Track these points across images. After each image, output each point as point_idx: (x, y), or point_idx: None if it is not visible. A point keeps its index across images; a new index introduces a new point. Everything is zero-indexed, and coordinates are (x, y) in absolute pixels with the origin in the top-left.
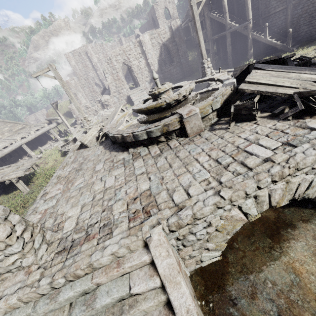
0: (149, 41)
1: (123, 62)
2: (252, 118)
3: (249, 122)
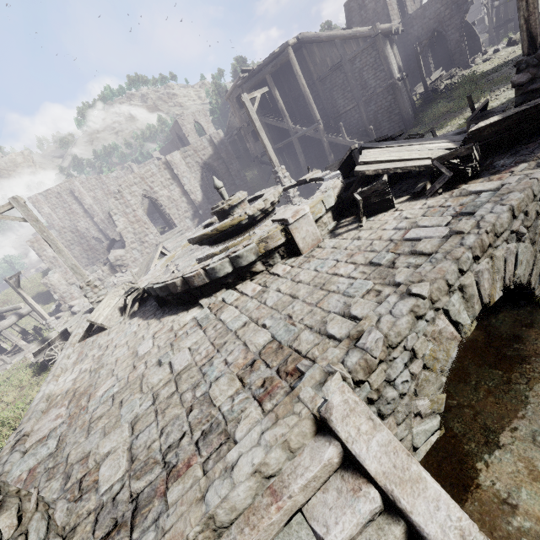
0: (182, 161)
1: (142, 194)
2: (388, 206)
3: (386, 212)
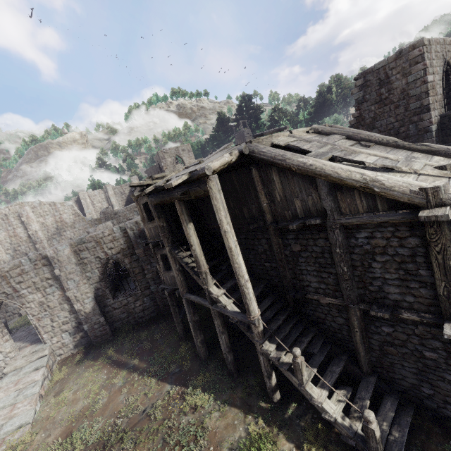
0: (72, 257)
1: None
2: None
3: None
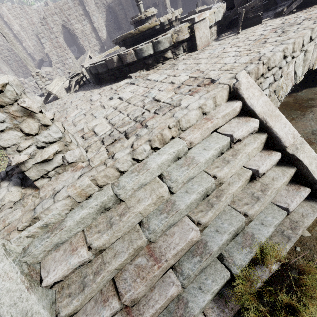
0: (92, 0)
1: (62, 24)
2: (257, 21)
3: (255, 26)
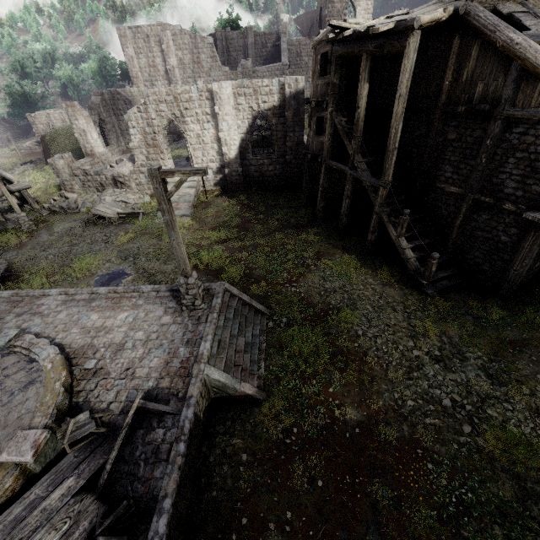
0: (231, 99)
1: (170, 118)
2: None
3: None
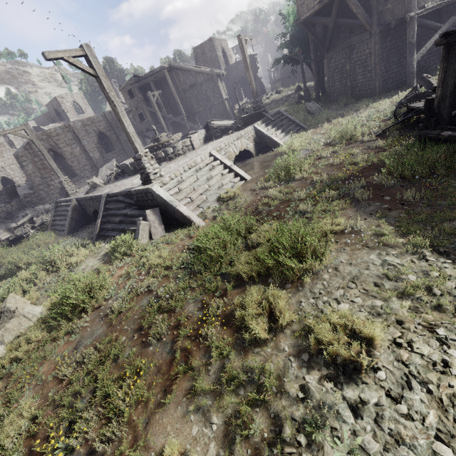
0: (83, 128)
1: (49, 148)
2: (221, 137)
3: (220, 138)
